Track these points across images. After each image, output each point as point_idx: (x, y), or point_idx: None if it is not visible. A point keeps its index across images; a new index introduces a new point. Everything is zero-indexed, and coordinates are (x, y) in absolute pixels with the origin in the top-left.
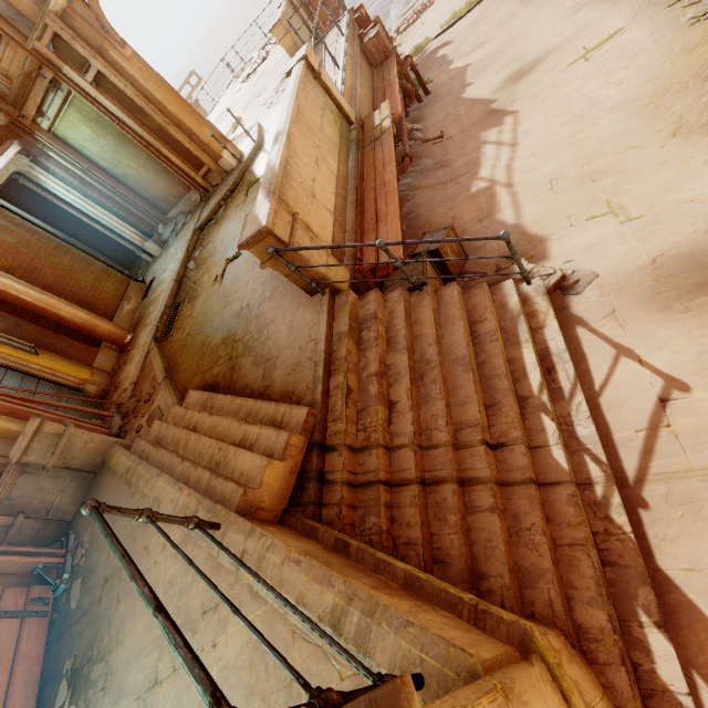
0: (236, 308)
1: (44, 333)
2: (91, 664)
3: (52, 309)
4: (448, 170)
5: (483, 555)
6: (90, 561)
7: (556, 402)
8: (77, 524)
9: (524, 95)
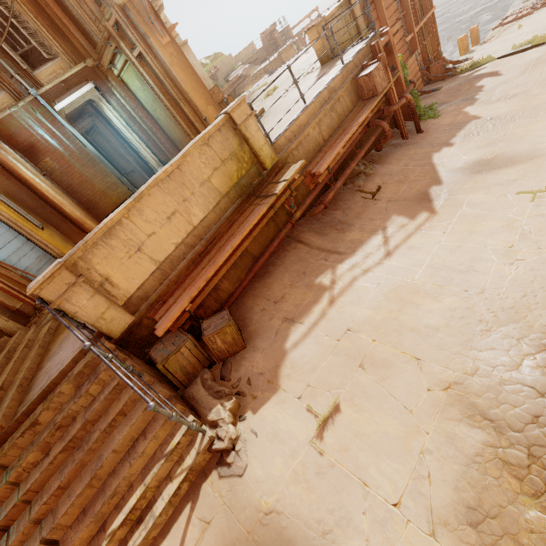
0: None
1: (56, 216)
2: None
3: (60, 205)
4: (339, 237)
5: None
6: None
7: None
8: None
9: (459, 198)
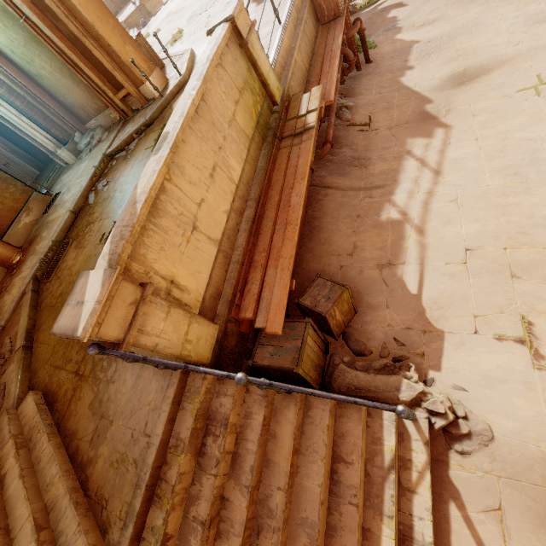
0: None
1: None
2: None
3: None
4: (365, 173)
5: None
6: None
7: None
8: None
9: (462, 108)
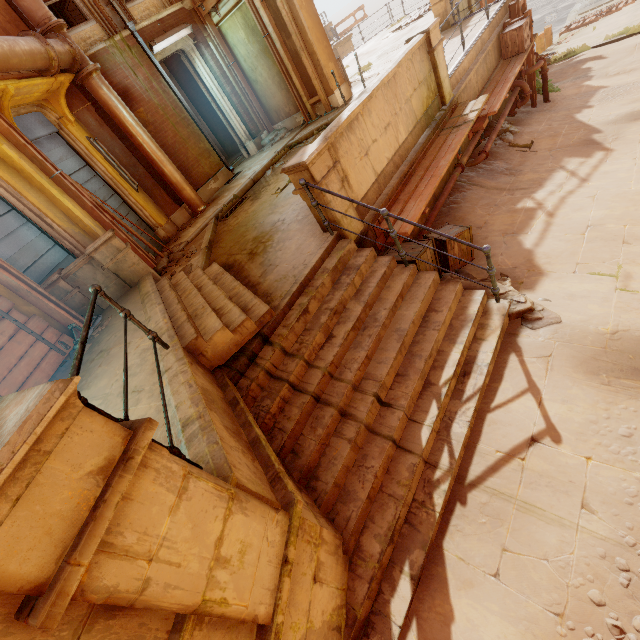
0: (275, 218)
1: (149, 179)
2: None
3: (160, 163)
4: (513, 180)
5: (325, 466)
6: (100, 337)
7: (454, 399)
8: (106, 313)
9: (630, 137)
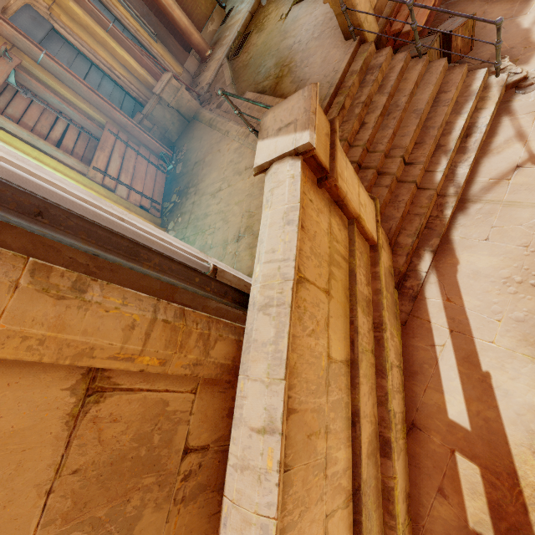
0: (290, 42)
1: (161, 28)
2: (188, 188)
3: (169, 8)
4: None
5: None
6: (186, 157)
7: (458, 154)
8: (178, 144)
9: None
